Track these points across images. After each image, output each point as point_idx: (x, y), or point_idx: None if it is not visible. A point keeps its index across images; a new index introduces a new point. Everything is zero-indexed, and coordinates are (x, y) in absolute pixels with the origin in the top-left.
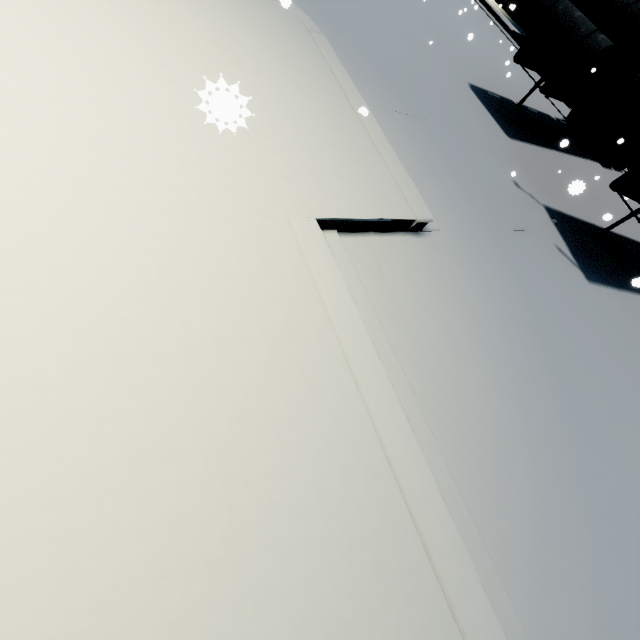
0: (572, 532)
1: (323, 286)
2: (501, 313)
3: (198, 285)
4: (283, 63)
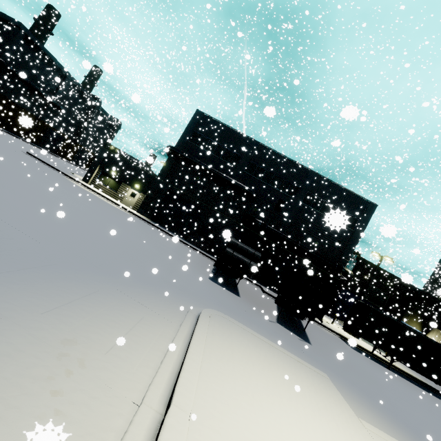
0: None
1: None
2: (348, 388)
3: None
4: (263, 351)
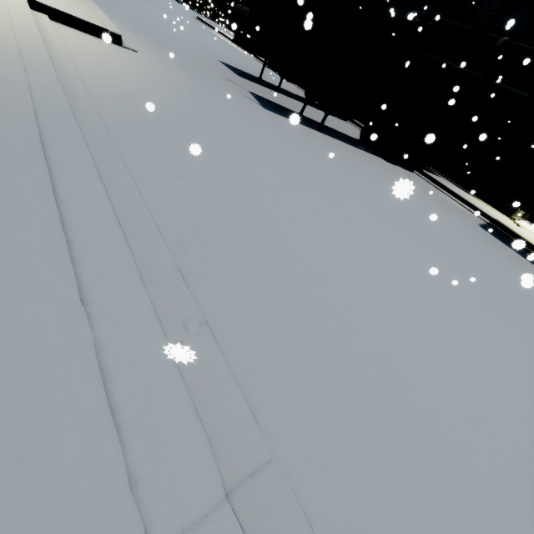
0: (159, 104)
1: None
2: (168, 76)
3: None
4: None
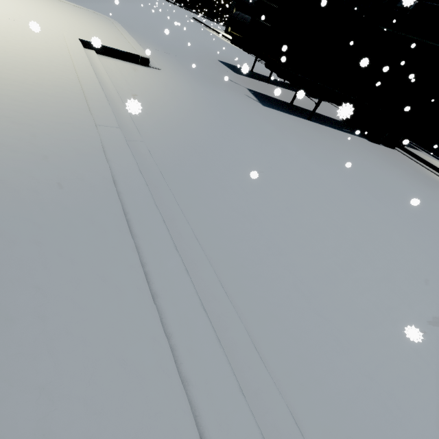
0: (188, 125)
1: (69, 42)
2: (187, 90)
3: (8, 26)
4: (89, 20)
